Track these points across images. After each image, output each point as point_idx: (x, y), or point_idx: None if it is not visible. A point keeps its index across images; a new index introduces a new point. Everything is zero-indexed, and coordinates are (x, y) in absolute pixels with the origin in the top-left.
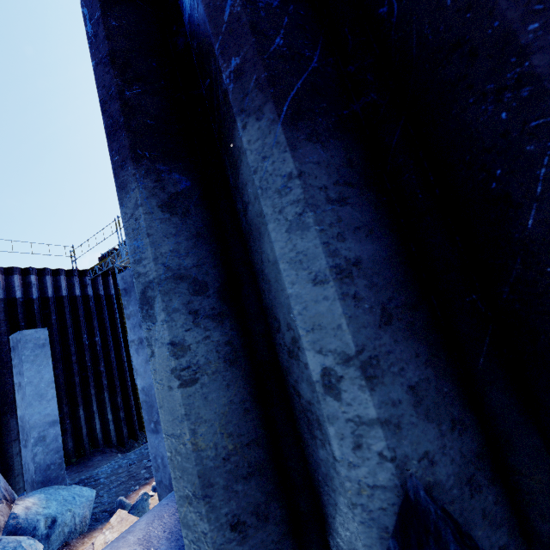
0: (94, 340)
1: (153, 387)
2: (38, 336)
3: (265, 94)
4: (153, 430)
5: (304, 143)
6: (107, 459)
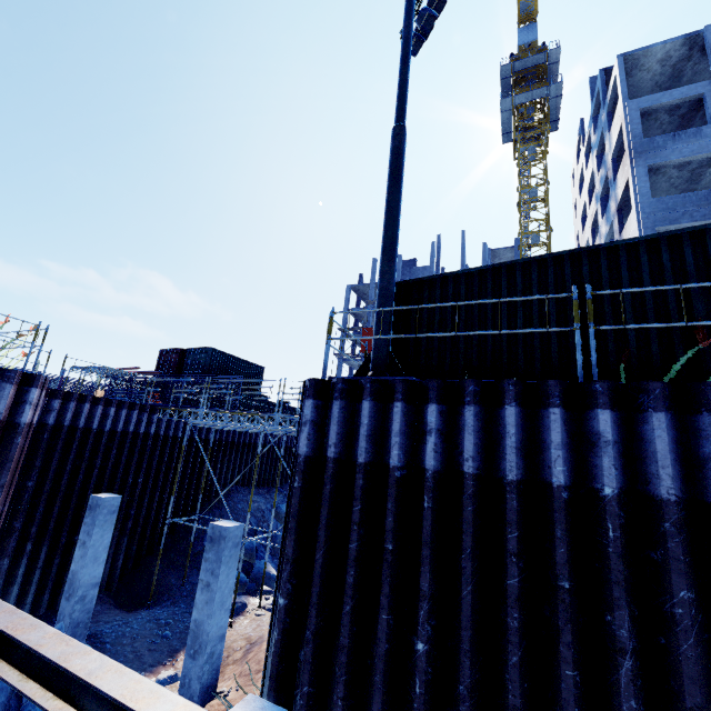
0: (137, 481)
1: (204, 624)
2: (113, 503)
3: None
4: (191, 655)
5: None
6: (107, 613)
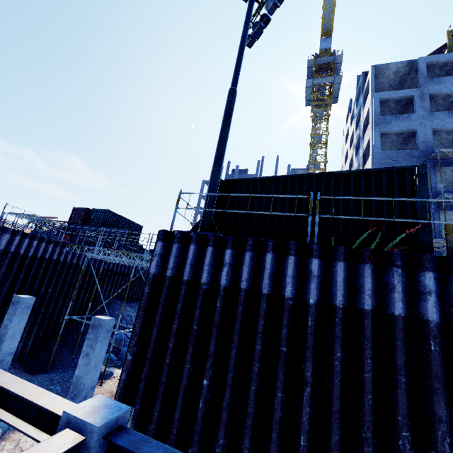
0: (48, 290)
1: (82, 378)
2: (29, 301)
3: (135, 422)
4: (71, 397)
5: (135, 430)
6: (17, 374)
